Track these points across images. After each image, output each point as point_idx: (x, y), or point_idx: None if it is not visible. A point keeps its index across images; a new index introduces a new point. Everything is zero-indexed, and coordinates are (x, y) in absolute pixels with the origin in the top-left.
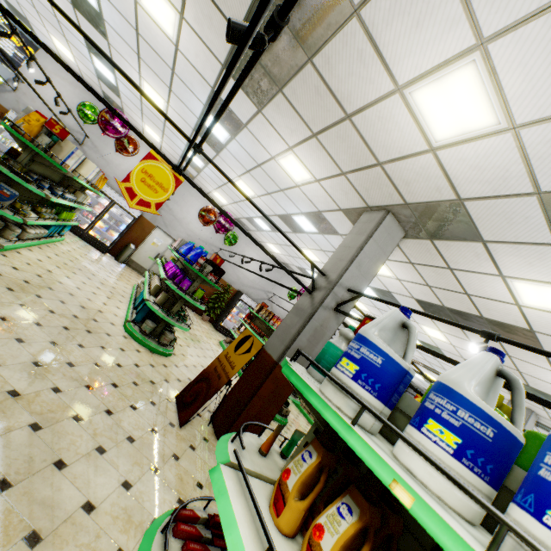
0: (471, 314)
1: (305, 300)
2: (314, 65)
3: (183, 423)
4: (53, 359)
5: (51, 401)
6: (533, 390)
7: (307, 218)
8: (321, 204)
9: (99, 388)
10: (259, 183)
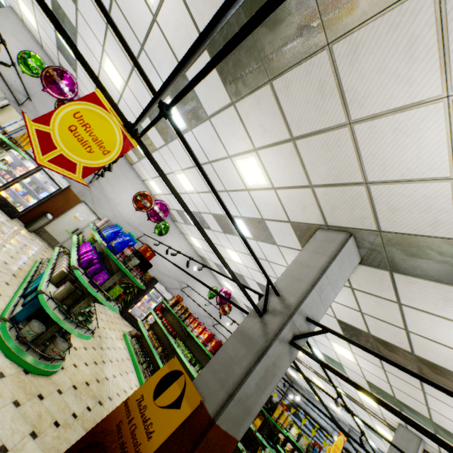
0: (399, 348)
1: (253, 323)
2: (332, 53)
3: None
4: None
5: None
6: (434, 424)
7: (245, 222)
8: (268, 212)
9: None
10: (203, 180)
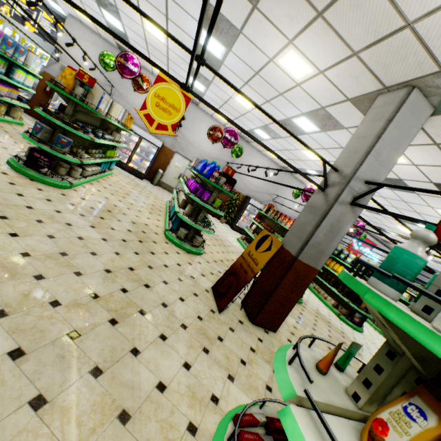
0: None
1: (317, 197)
2: None
3: (221, 310)
4: (118, 266)
5: (121, 300)
6: None
7: (308, 118)
8: (324, 99)
9: (154, 286)
10: (257, 93)
